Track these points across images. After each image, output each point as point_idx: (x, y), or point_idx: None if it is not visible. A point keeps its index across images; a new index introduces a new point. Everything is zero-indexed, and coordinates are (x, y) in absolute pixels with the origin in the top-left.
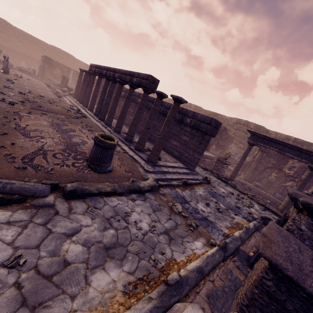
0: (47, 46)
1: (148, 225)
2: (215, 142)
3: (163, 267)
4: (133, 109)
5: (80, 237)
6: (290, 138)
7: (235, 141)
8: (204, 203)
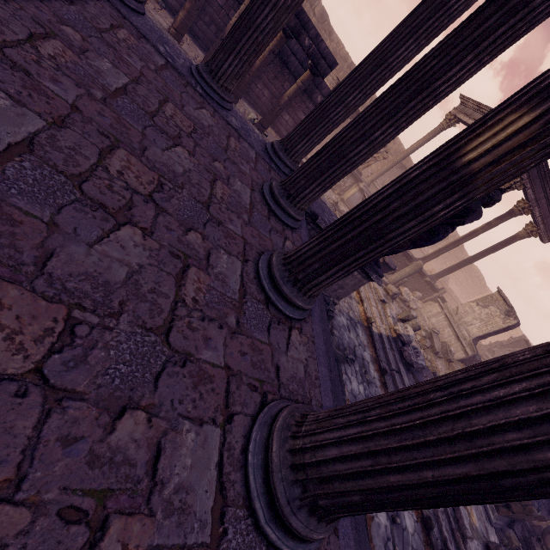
0: None
1: None
2: None
3: None
4: None
5: None
6: (347, 60)
7: None
8: None
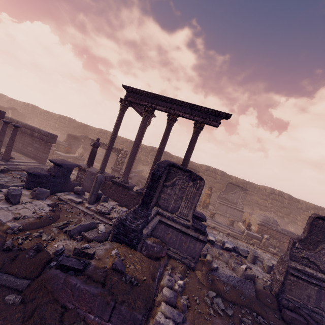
0: None
1: None
2: (79, 147)
3: None
4: None
5: None
6: (128, 141)
7: None
8: None
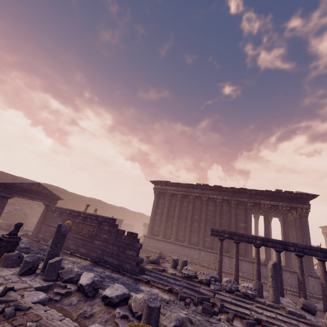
0: (118, 208)
1: None
2: None
3: None
4: None
5: None
6: None
7: None
8: None
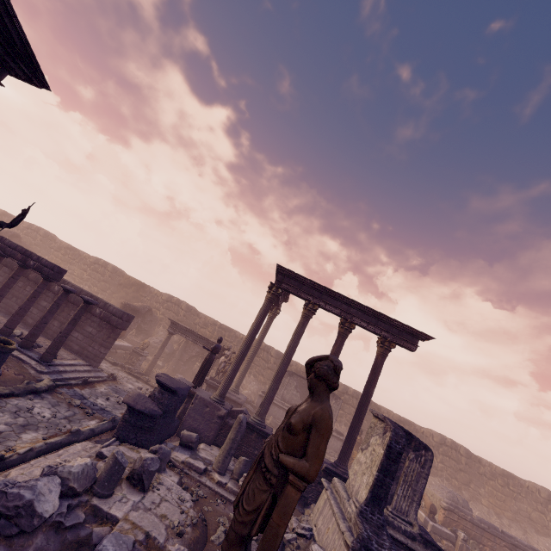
0: None
1: (51, 414)
2: (136, 327)
3: (66, 432)
4: (5, 278)
5: (1, 422)
6: (217, 324)
7: (164, 324)
8: (105, 398)
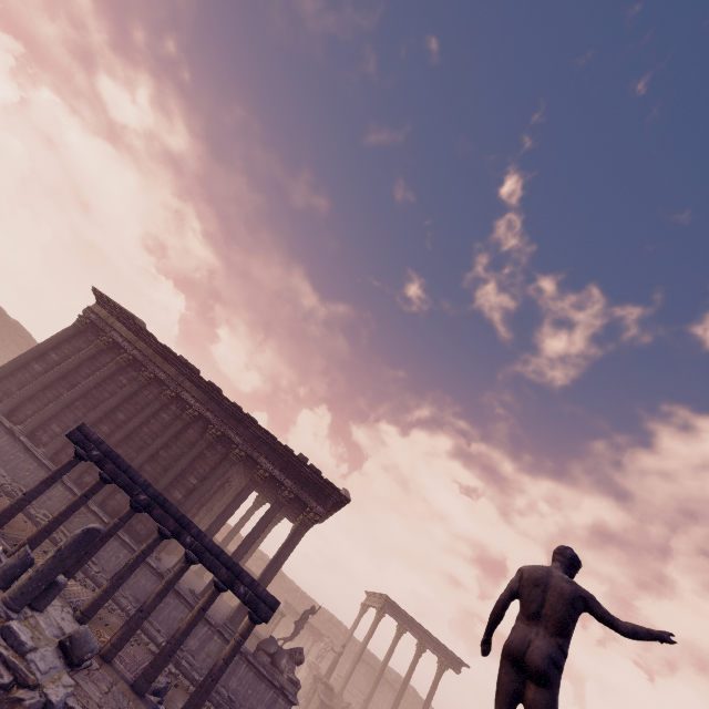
0: (8, 323)
1: None
2: None
3: None
4: None
5: None
6: (299, 590)
7: None
8: None
